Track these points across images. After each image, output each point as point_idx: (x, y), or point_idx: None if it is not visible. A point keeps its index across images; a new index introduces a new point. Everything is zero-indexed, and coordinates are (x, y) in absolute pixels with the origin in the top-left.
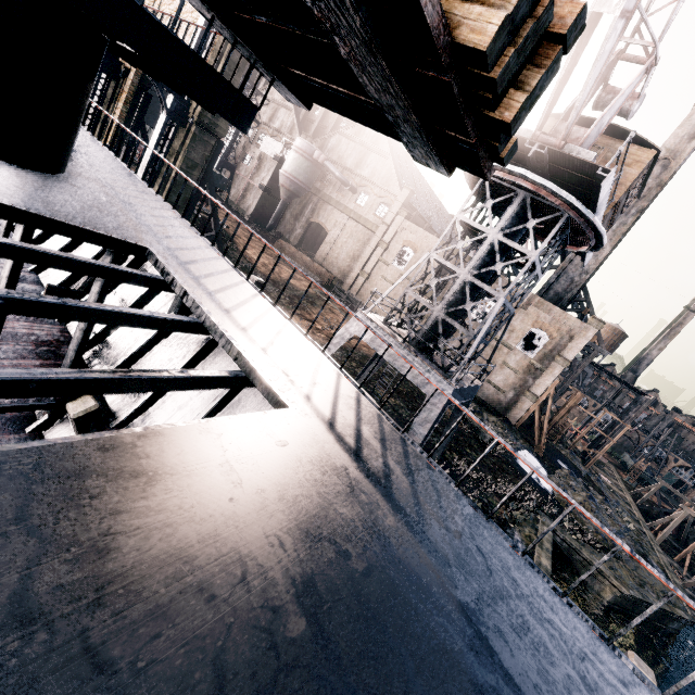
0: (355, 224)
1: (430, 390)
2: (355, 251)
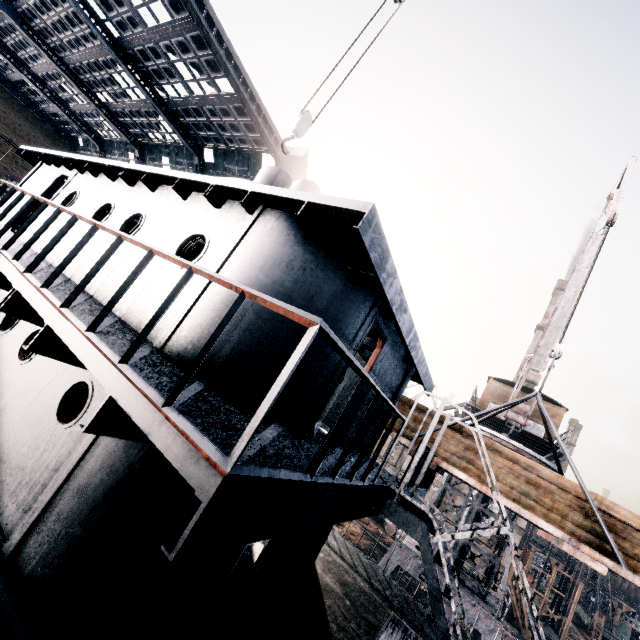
0: None
1: (482, 627)
2: None
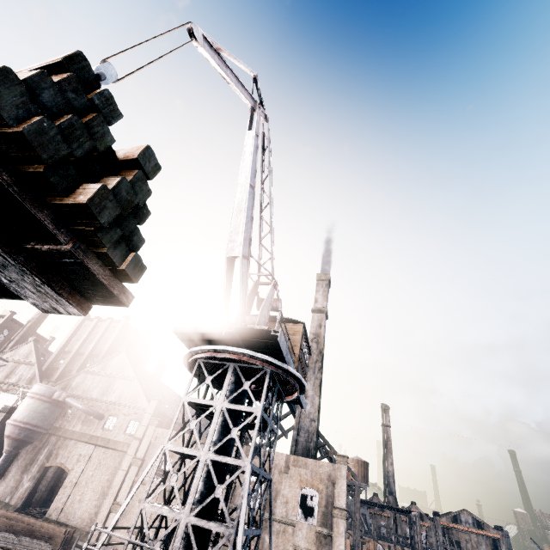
0: (103, 450)
1: None
2: (104, 482)
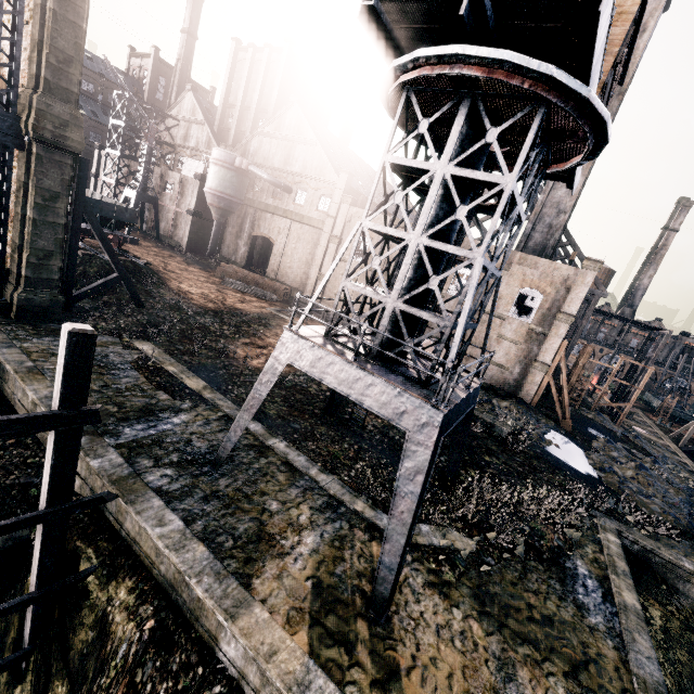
0: (300, 226)
1: (409, 422)
2: (307, 255)
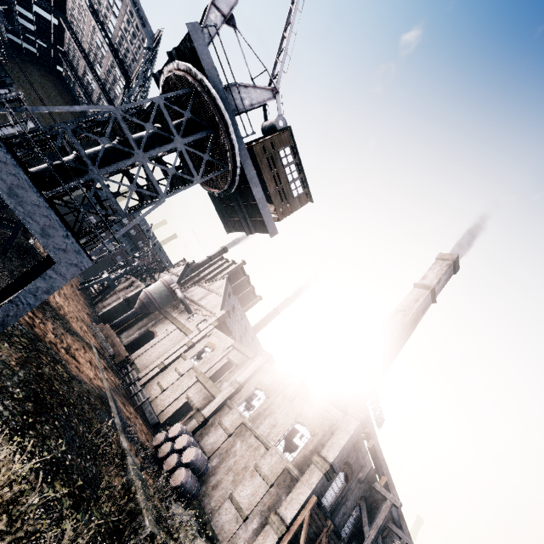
0: (179, 332)
1: None
2: (167, 350)
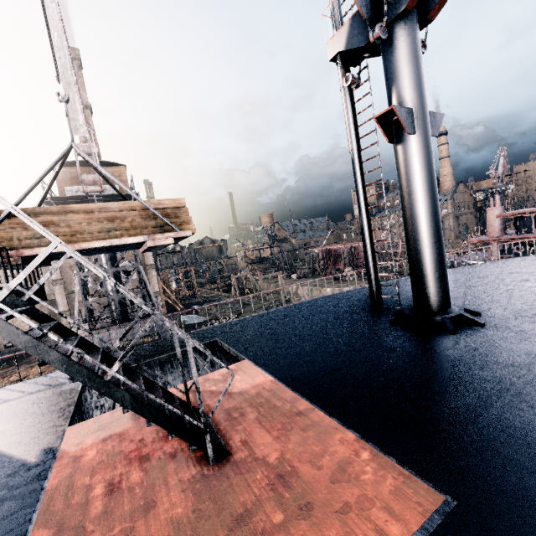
0: None
1: (157, 328)
2: None
